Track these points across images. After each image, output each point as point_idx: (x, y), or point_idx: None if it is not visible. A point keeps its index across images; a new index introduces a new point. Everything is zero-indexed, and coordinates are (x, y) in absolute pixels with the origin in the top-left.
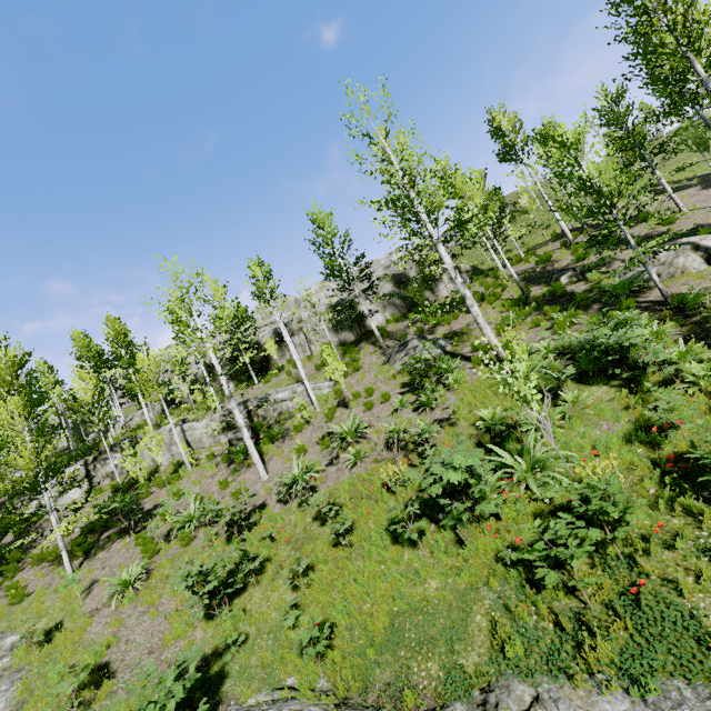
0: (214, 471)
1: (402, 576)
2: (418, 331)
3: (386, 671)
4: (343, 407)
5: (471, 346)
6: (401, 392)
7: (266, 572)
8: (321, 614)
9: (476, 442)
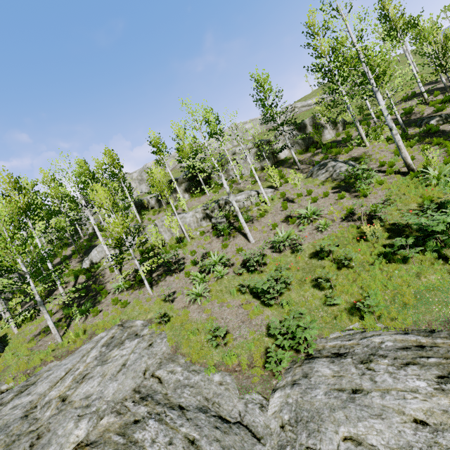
0: (209, 240)
1: (409, 275)
2: (324, 158)
3: (426, 315)
4: (290, 202)
5: (379, 163)
6: (334, 192)
7: (291, 284)
8: (352, 298)
9: (416, 213)
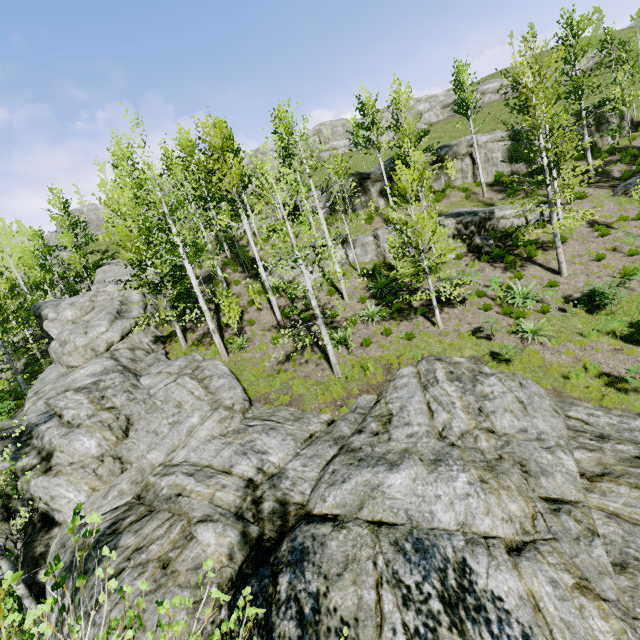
0: (477, 268)
1: None
2: (636, 170)
3: None
4: (605, 227)
5: None
6: None
7: None
8: None
9: None
